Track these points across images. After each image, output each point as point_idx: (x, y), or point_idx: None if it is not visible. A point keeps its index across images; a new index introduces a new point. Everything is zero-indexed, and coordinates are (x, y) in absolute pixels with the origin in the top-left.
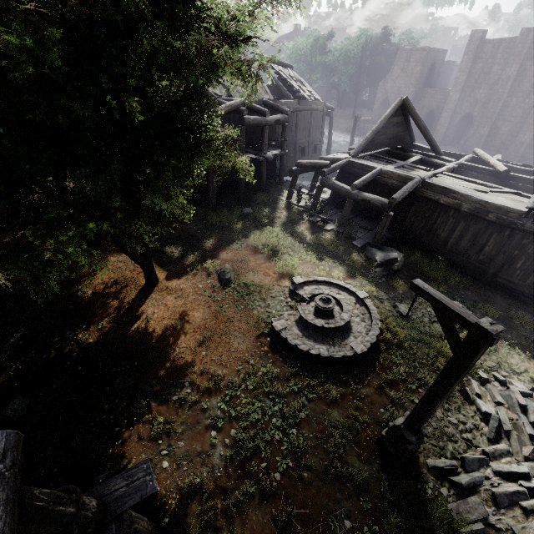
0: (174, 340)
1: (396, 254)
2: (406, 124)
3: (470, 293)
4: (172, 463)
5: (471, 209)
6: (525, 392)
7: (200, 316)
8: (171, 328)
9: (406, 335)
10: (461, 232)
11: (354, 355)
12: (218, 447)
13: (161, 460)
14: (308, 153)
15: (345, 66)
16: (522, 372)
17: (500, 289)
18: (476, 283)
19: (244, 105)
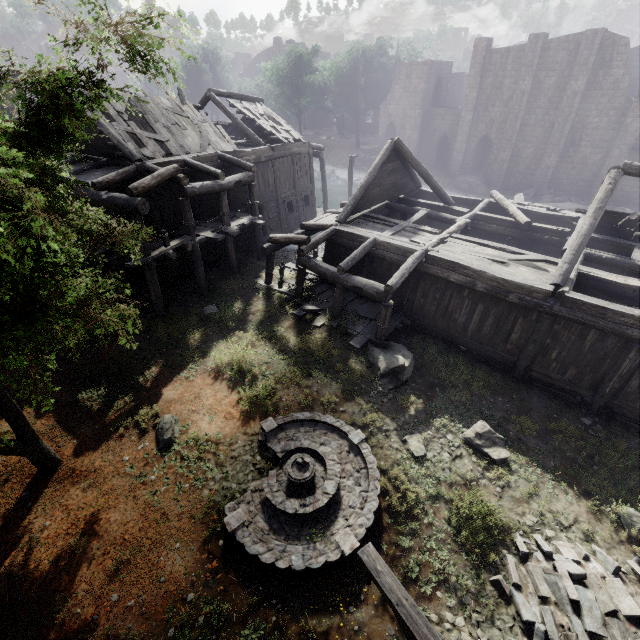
0: (69, 578)
1: (402, 360)
2: (406, 169)
3: (500, 398)
4: None
5: (487, 289)
6: (575, 574)
7: (119, 519)
8: (67, 554)
9: (419, 492)
10: (481, 316)
11: (342, 555)
12: None
13: None
14: (297, 208)
15: (337, 87)
16: (572, 524)
17: (536, 385)
18: (507, 381)
19: (190, 166)
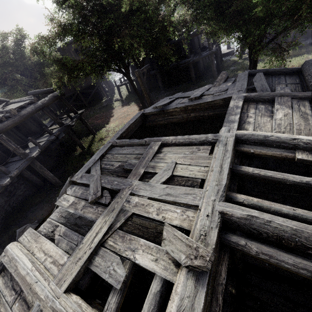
0: None
1: None
2: None
3: None
4: None
5: None
6: None
7: None
8: None
9: None
10: None
11: None
12: None
13: None
14: None
15: None
16: None
17: None
18: None
19: None
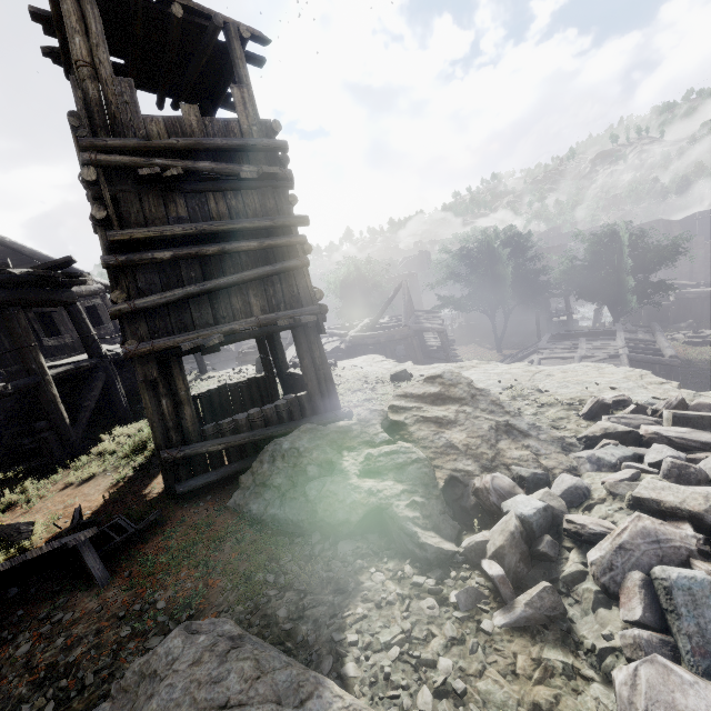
0: None
1: (691, 320)
2: None
3: None
4: None
5: (706, 296)
6: None
7: None
8: None
9: None
10: (707, 306)
11: None
12: None
13: None
14: None
15: None
16: None
17: None
18: None
19: None
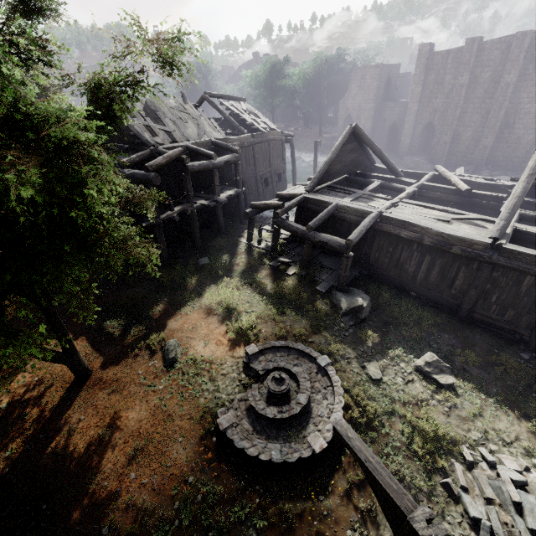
0: (98, 459)
1: (361, 301)
2: (362, 149)
3: (446, 335)
4: None
5: (433, 243)
6: (517, 480)
7: (135, 417)
8: (97, 441)
9: (376, 408)
10: (428, 266)
11: (313, 453)
12: None
13: None
14: (272, 183)
15: (304, 88)
16: (513, 441)
17: (478, 325)
18: (452, 321)
19: (190, 150)
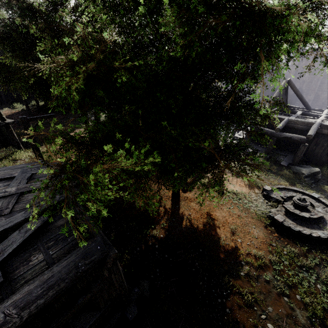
0: (214, 232)
1: (318, 169)
2: (285, 94)
3: None
4: (274, 325)
5: None
6: None
7: (220, 215)
8: (207, 224)
9: None
10: None
11: None
12: (296, 310)
13: (265, 323)
14: None
15: None
16: None
17: None
18: None
19: None
